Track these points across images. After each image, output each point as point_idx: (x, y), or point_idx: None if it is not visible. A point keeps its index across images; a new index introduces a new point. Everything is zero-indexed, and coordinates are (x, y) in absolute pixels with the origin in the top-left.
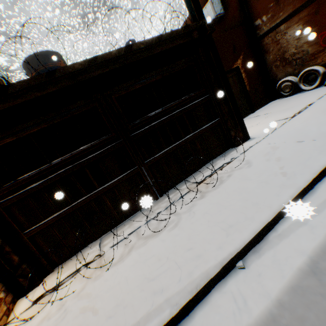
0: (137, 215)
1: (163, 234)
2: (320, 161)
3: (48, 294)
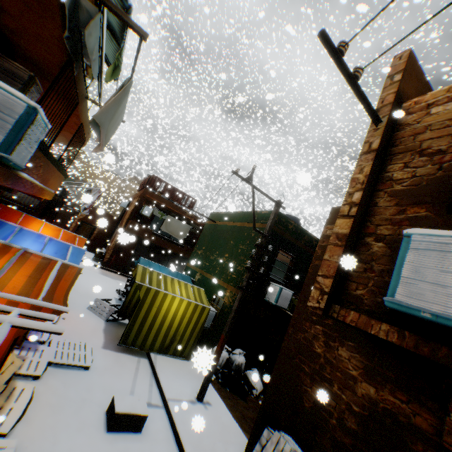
0: None
1: None
2: None
3: None
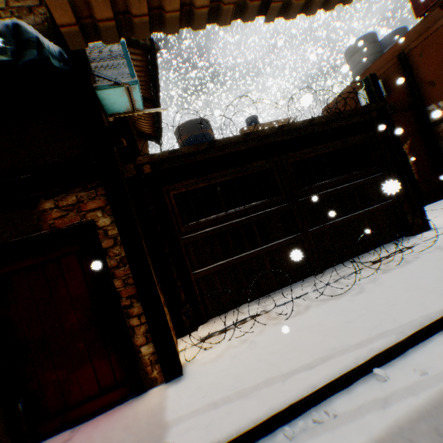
0: (295, 285)
1: (346, 297)
2: None
3: (215, 335)
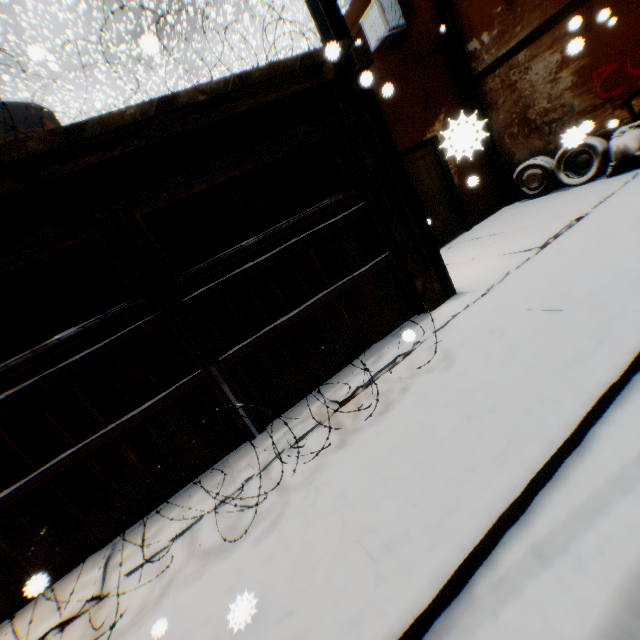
0: (204, 480)
1: (243, 548)
2: (599, 370)
3: None
